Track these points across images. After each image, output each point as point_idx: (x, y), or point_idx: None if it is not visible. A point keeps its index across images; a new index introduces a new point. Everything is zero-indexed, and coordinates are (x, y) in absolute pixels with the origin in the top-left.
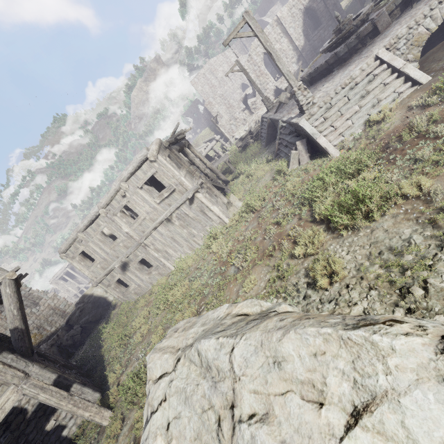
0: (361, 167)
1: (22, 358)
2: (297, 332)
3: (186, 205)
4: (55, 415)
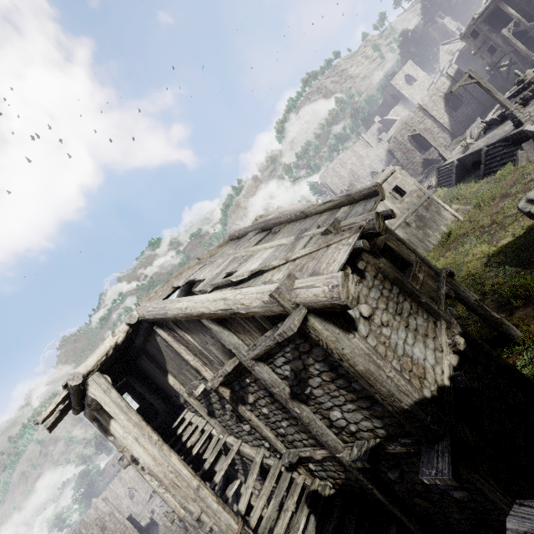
0: None
1: None
2: None
3: (423, 208)
4: None
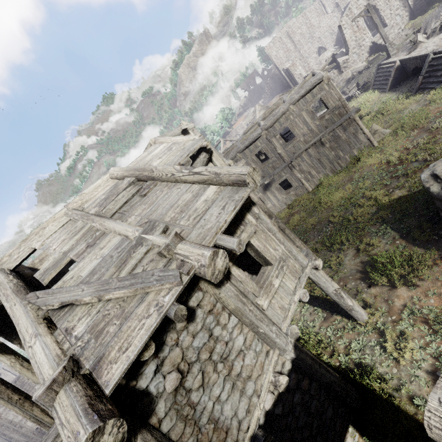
0: None
1: None
2: None
3: (341, 128)
4: None
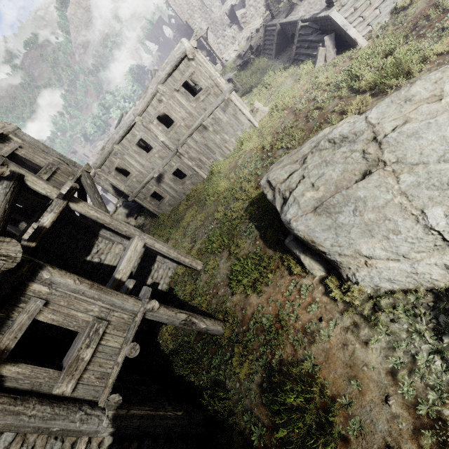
0: (394, 46)
1: (116, 235)
2: (422, 79)
3: (220, 109)
4: (150, 276)
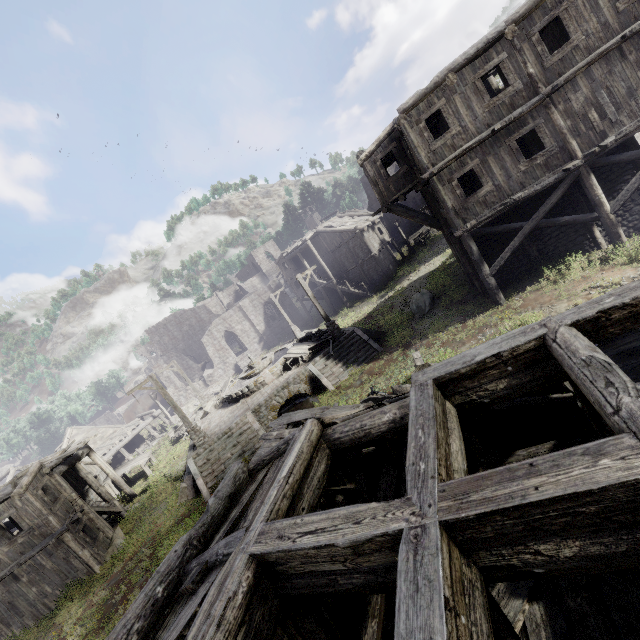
0: None
1: None
2: None
3: (46, 552)
4: None
